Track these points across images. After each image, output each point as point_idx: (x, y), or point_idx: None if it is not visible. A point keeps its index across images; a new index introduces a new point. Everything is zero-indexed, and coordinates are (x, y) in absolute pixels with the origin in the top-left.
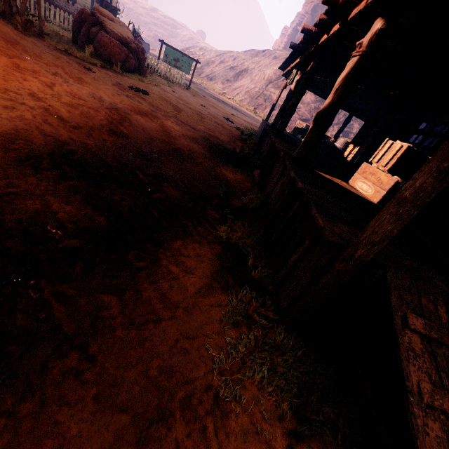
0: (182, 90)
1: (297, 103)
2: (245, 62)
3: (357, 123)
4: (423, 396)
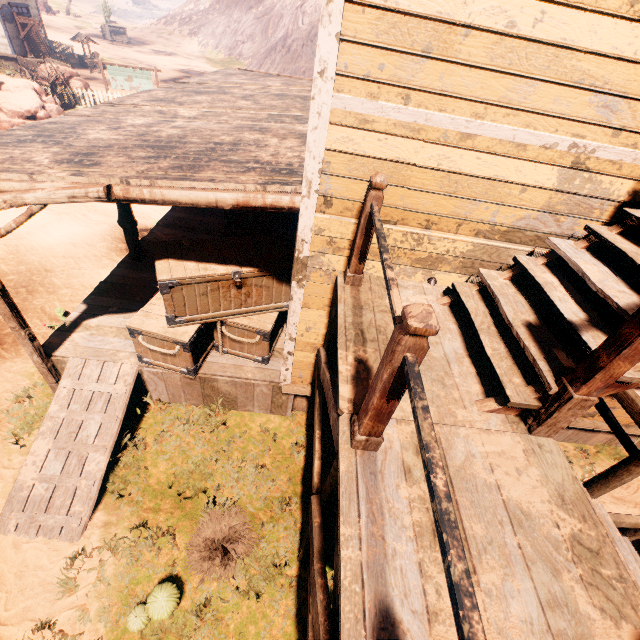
0: None
1: None
2: None
3: None
4: (50, 413)
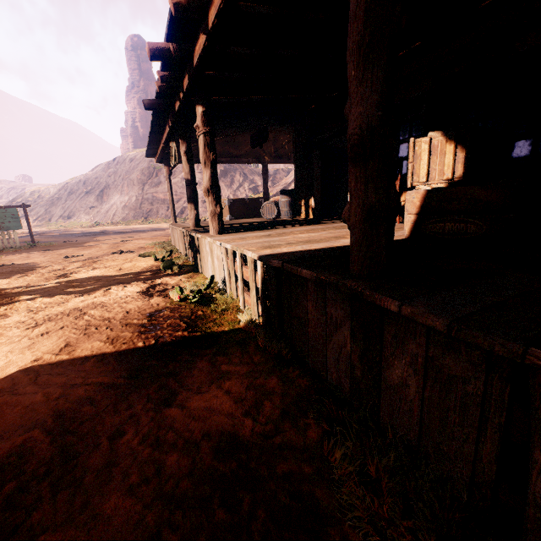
0: (20, 253)
1: (214, 174)
2: (101, 180)
3: (256, 175)
4: None
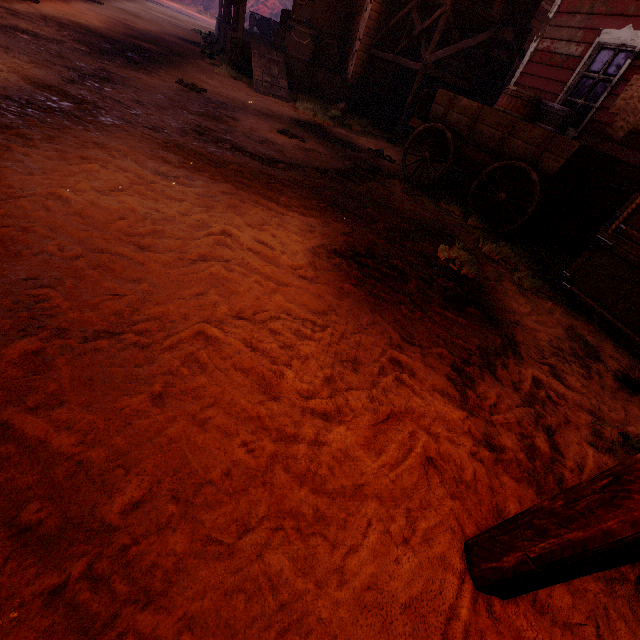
0: None
1: None
2: None
3: None
4: (255, 61)
